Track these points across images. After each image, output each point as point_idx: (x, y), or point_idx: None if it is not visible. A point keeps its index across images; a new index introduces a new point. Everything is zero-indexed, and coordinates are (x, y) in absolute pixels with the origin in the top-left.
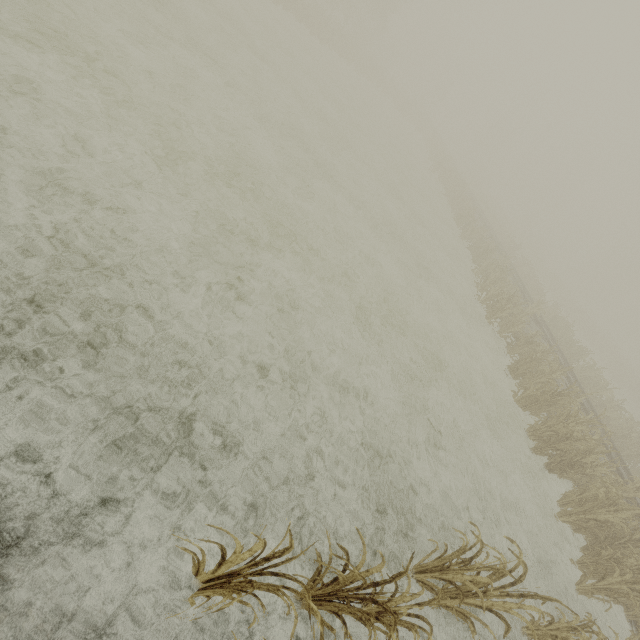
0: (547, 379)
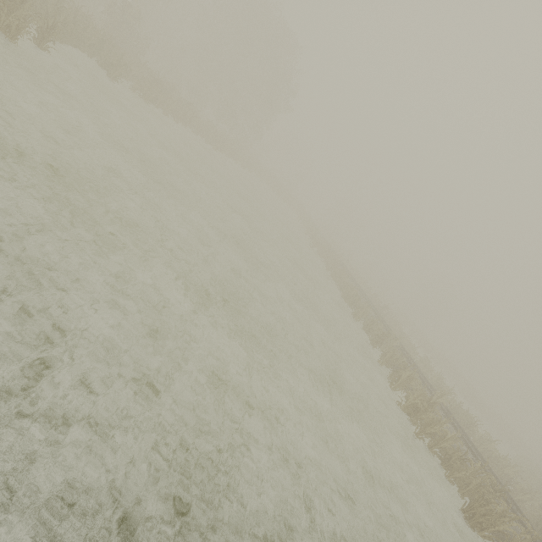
0: (507, 527)
